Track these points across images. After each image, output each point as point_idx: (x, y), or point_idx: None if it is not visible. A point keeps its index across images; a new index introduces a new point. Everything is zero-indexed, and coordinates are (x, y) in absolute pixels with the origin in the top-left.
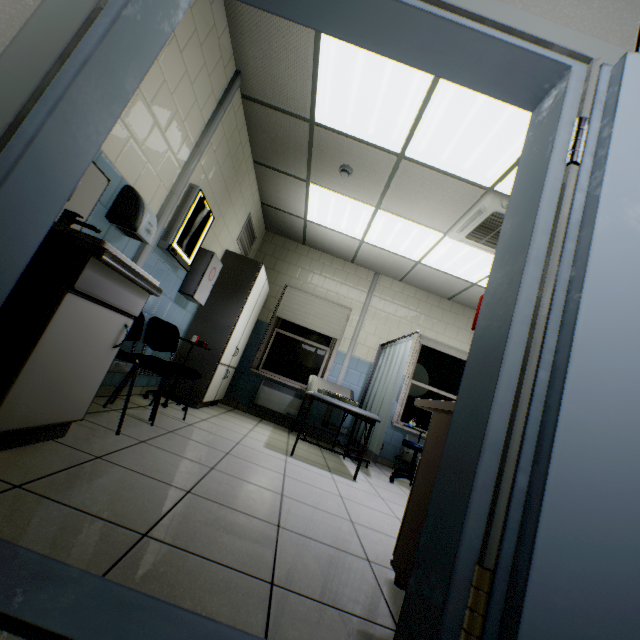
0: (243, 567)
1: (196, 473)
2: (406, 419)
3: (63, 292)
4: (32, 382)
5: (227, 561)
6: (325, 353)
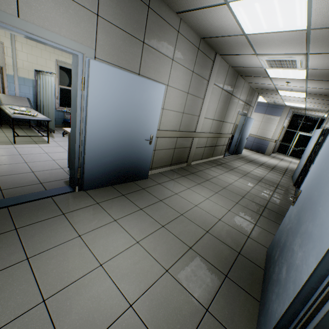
0: (32, 184)
1: None
2: (63, 105)
3: None
4: None
5: (27, 185)
6: None
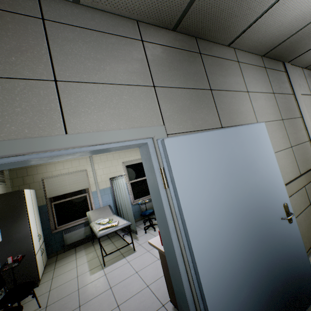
0: None
1: None
2: (136, 198)
3: None
4: None
5: None
6: (86, 196)
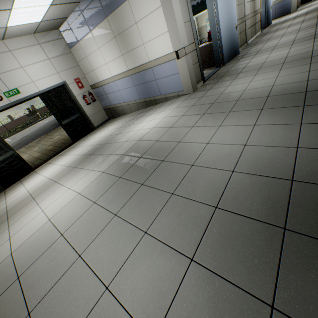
0: None
1: None
2: None
3: None
4: None
5: None
6: None
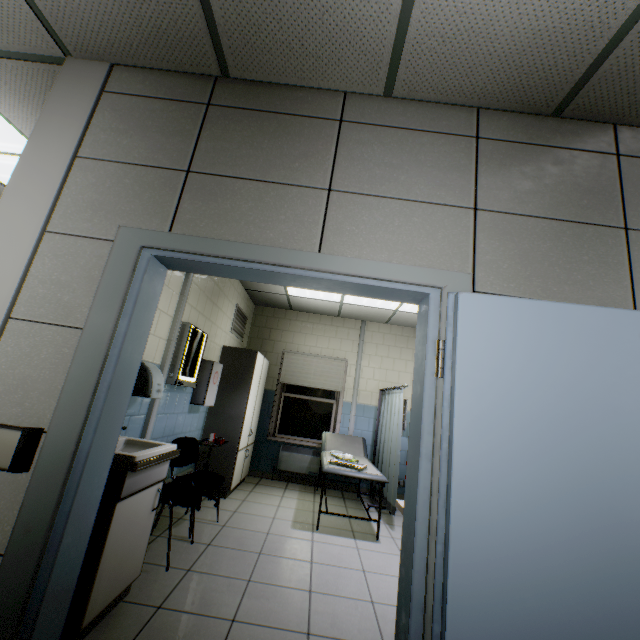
0: None
1: (236, 593)
2: None
3: (114, 505)
4: (104, 575)
5: None
6: (332, 406)
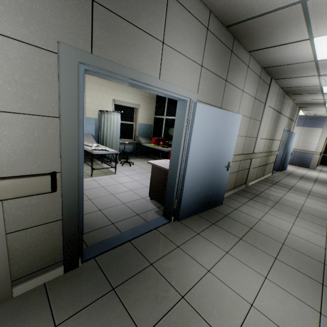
0: (132, 216)
1: (91, 204)
2: None
3: None
4: None
5: (128, 217)
6: None
